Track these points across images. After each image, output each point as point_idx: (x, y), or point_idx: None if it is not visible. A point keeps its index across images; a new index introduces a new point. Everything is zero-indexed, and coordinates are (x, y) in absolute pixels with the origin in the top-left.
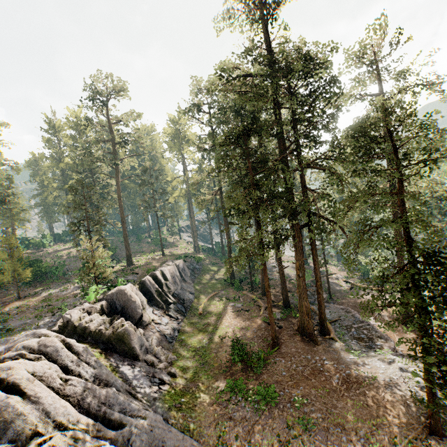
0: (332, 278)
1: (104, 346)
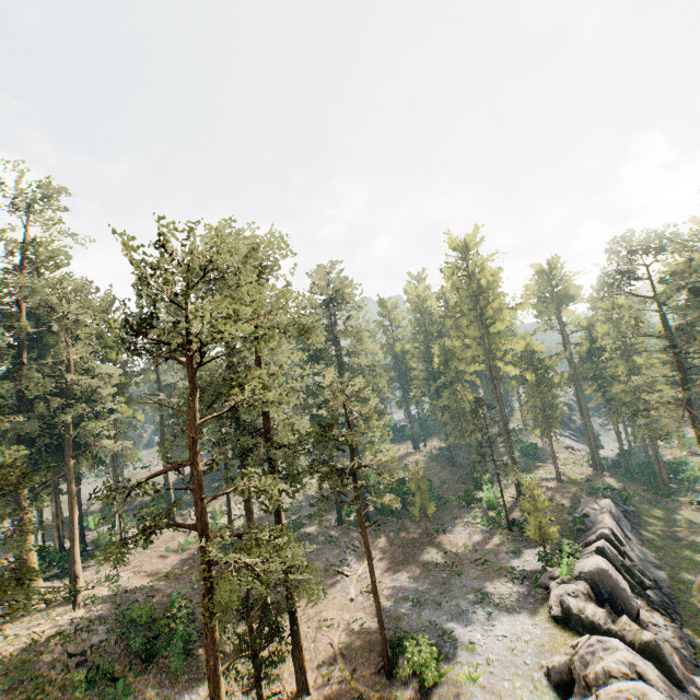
0: None
1: None
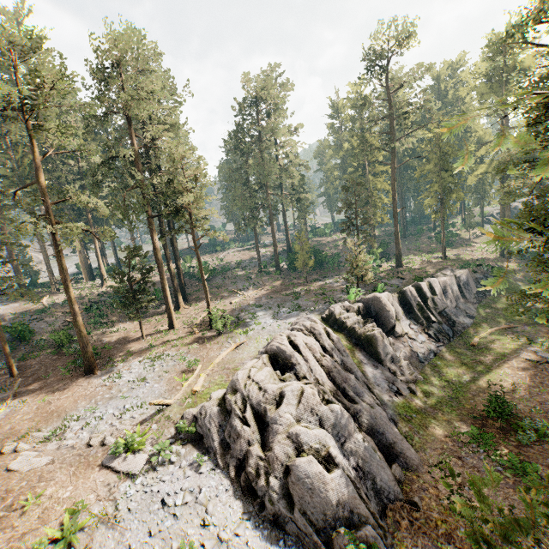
0: None
1: (355, 342)
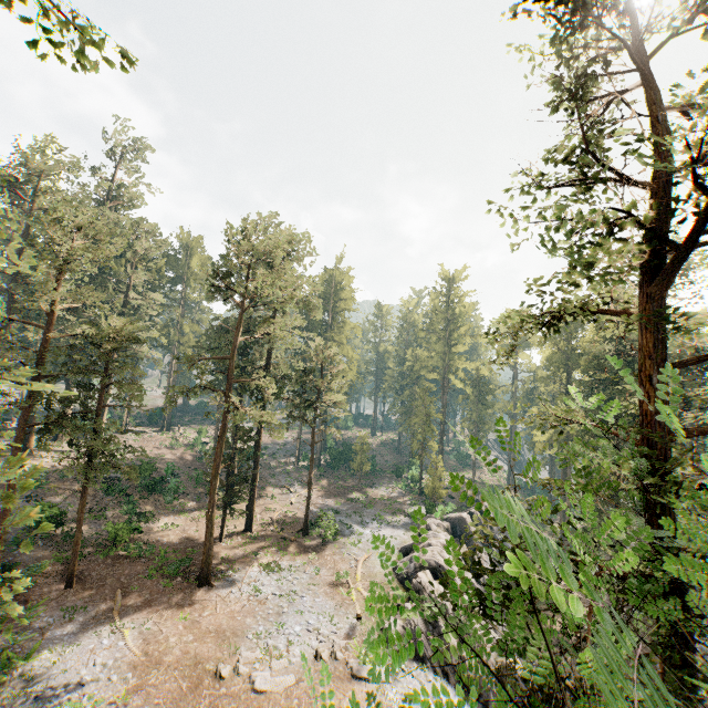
0: None
1: None
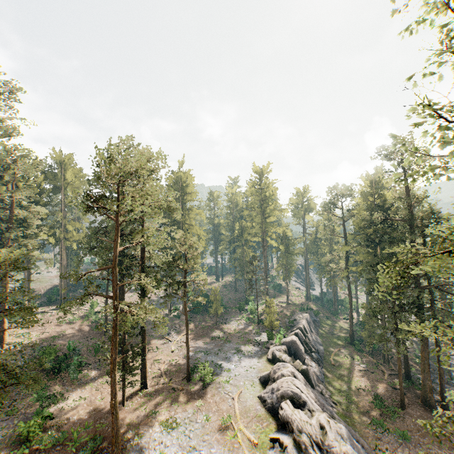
0: (452, 359)
1: None
